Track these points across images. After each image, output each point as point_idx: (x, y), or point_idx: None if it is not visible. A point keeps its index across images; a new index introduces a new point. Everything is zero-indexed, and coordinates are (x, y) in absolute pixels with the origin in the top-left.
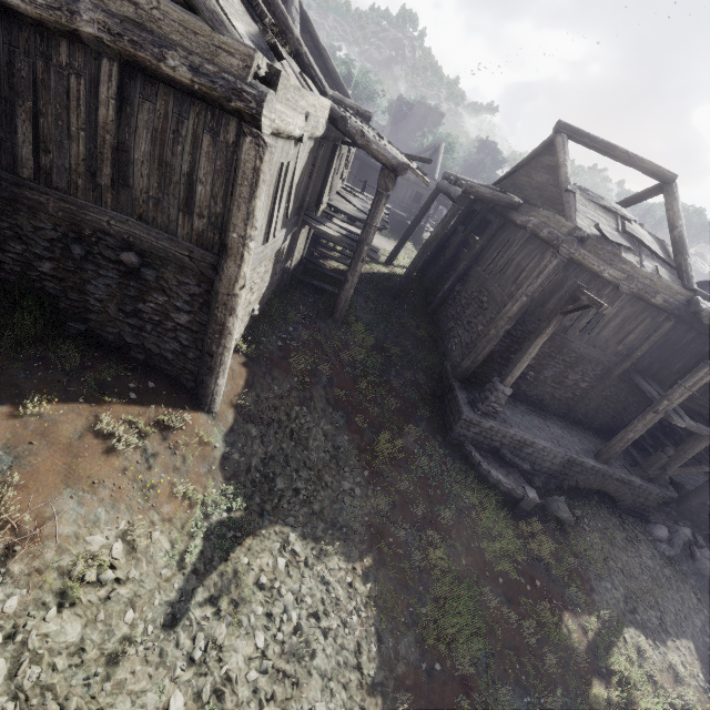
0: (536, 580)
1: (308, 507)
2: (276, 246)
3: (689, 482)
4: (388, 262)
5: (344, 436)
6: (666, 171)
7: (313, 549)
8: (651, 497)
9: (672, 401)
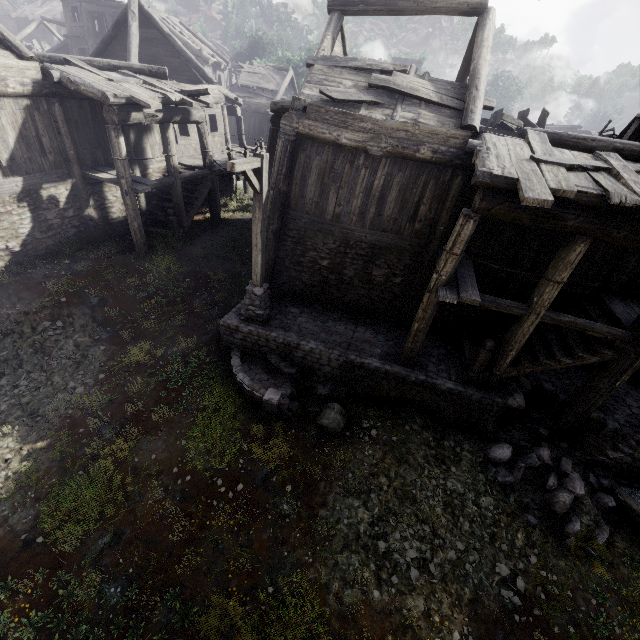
0: (239, 484)
1: (19, 399)
2: (6, 191)
3: None
4: None
5: (100, 347)
6: None
7: None
8: (475, 406)
9: (440, 272)
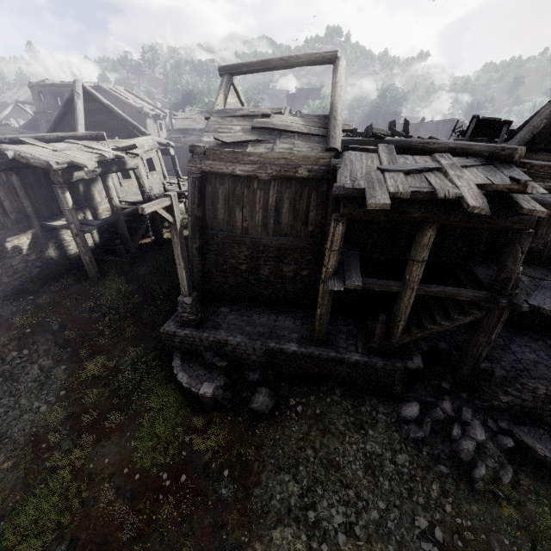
0: (183, 475)
1: None
2: None
3: None
4: None
5: (62, 366)
6: (323, 53)
7: None
8: (380, 372)
9: (326, 266)
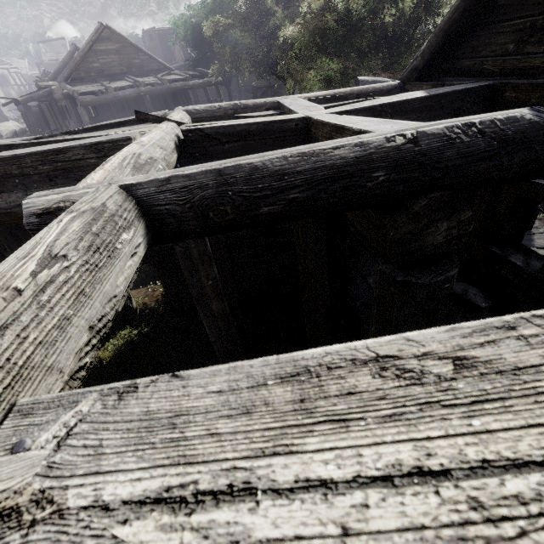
0: None
1: None
2: None
3: None
4: None
5: None
6: (62, 38)
7: None
8: None
9: None
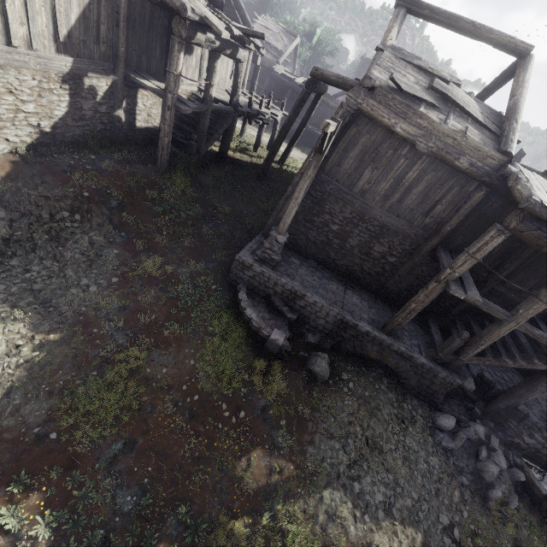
0: (241, 411)
1: (30, 284)
2: (54, 67)
3: (510, 385)
4: (280, 161)
5: (114, 250)
6: (519, 42)
7: (5, 312)
8: (437, 381)
9: (455, 268)
